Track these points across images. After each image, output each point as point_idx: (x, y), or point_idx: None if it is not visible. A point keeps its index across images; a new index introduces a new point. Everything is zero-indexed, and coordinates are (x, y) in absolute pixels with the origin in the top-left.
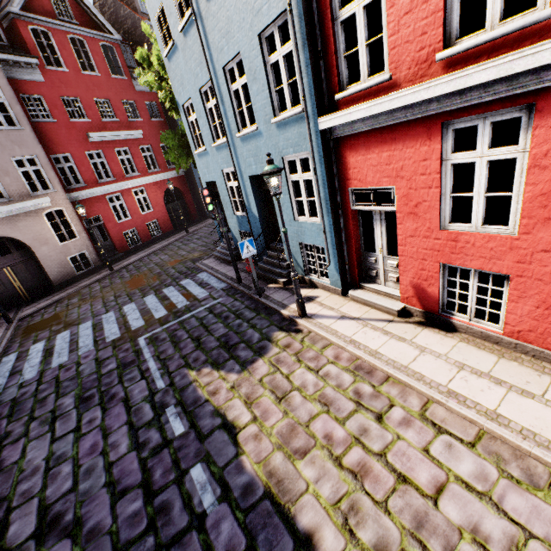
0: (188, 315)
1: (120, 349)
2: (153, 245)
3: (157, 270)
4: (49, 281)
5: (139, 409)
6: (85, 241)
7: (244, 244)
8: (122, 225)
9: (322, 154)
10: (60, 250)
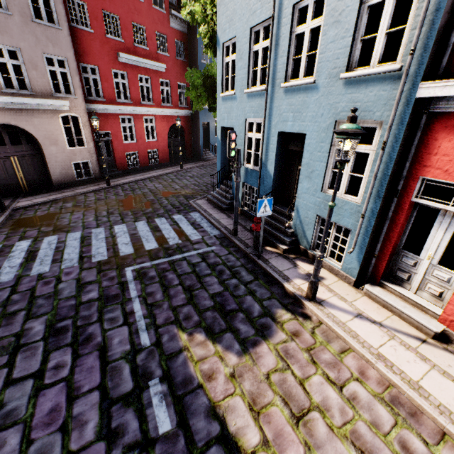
0: (179, 256)
1: (104, 275)
2: (149, 172)
3: (151, 197)
4: (50, 180)
5: (116, 369)
6: (91, 151)
7: (263, 203)
8: (127, 146)
9: (404, 128)
10: (67, 153)
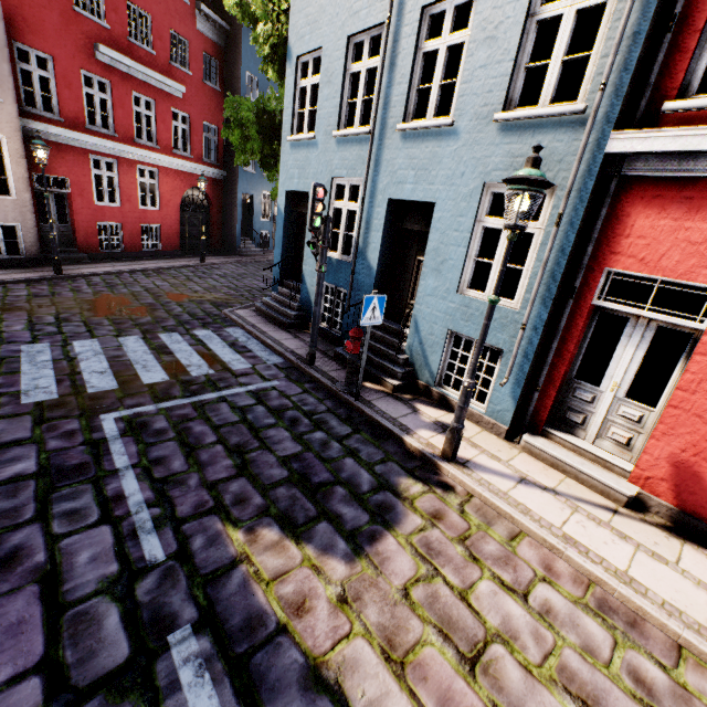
0: (213, 395)
1: (52, 427)
2: (142, 261)
3: (149, 300)
4: None
5: (86, 619)
6: (25, 208)
7: (372, 302)
8: (101, 210)
9: (588, 195)
10: None
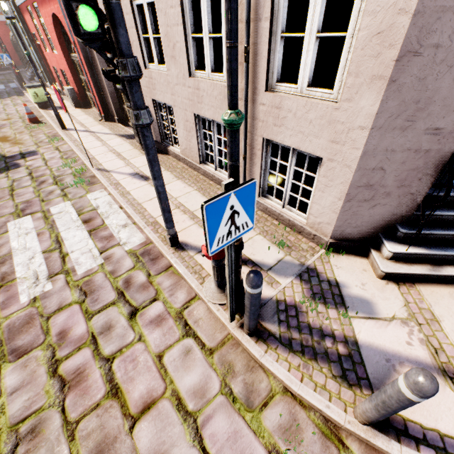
0: None
1: None
2: (1, 72)
3: None
4: None
5: None
6: None
7: (4, 56)
8: None
9: (17, 13)
10: None
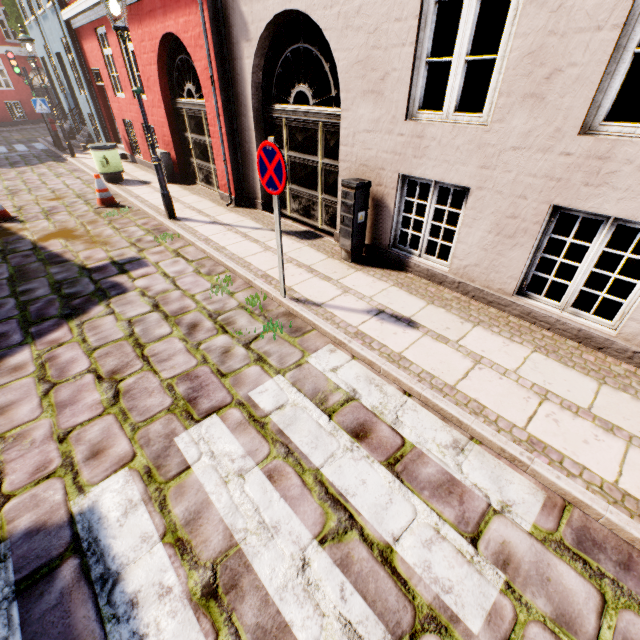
0: (1, 155)
1: None
2: (12, 127)
3: (0, 139)
4: None
5: None
6: None
7: (38, 102)
8: None
9: (71, 39)
10: None
